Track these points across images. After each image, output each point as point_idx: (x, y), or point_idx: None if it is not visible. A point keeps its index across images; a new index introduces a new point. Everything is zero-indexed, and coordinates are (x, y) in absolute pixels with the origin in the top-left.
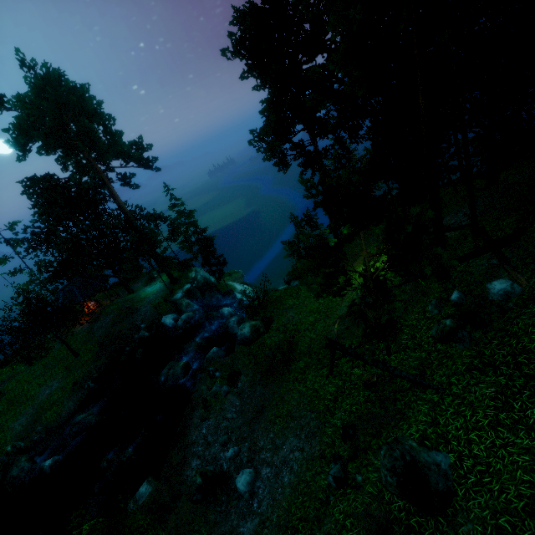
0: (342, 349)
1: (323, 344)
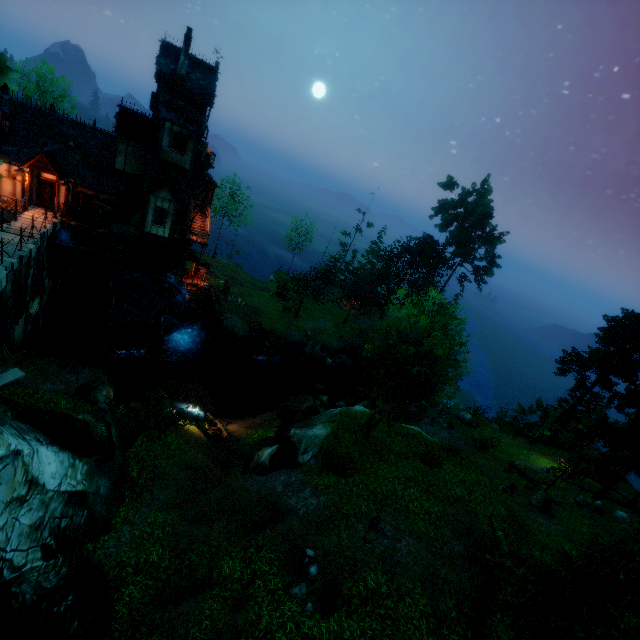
0: (520, 470)
1: (504, 461)
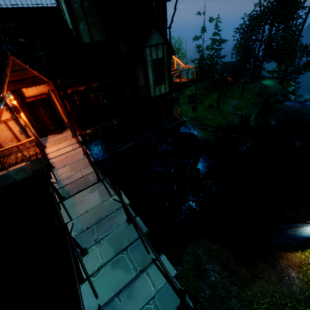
0: None
1: None
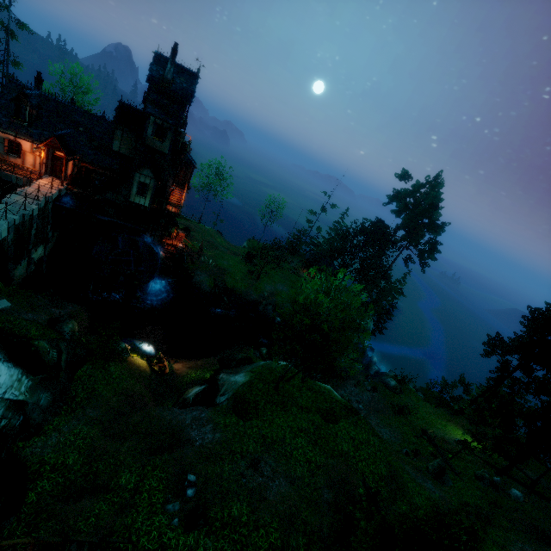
0: (430, 437)
1: (418, 428)
